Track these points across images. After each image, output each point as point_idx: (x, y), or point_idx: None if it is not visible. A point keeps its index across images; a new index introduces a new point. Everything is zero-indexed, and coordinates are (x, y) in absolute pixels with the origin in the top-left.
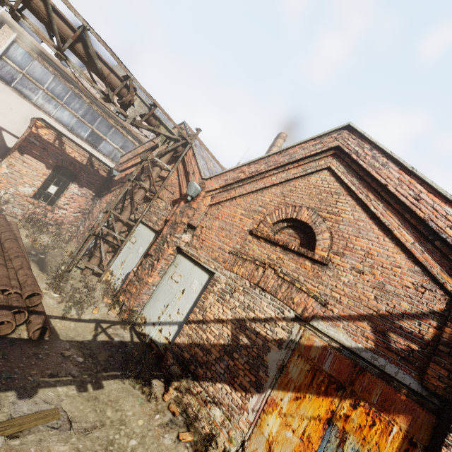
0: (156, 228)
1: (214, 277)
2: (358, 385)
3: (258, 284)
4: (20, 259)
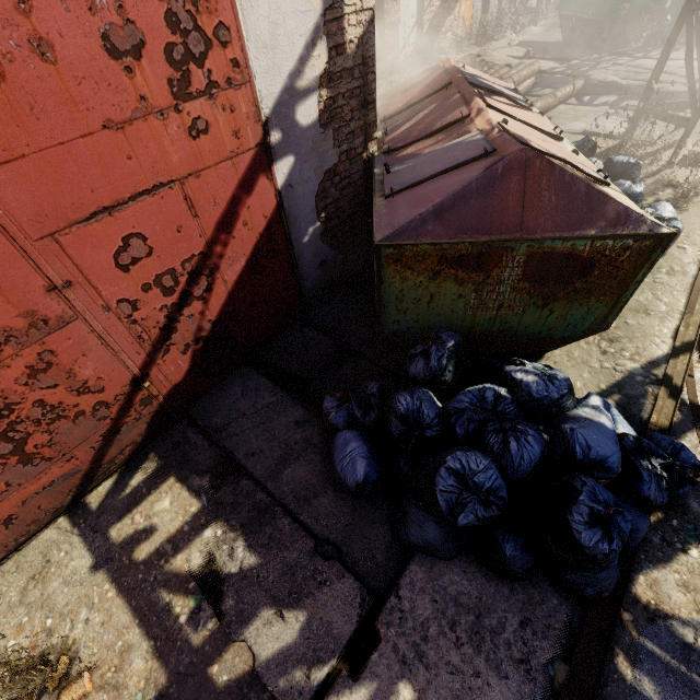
0: None
1: None
2: None
3: None
4: None
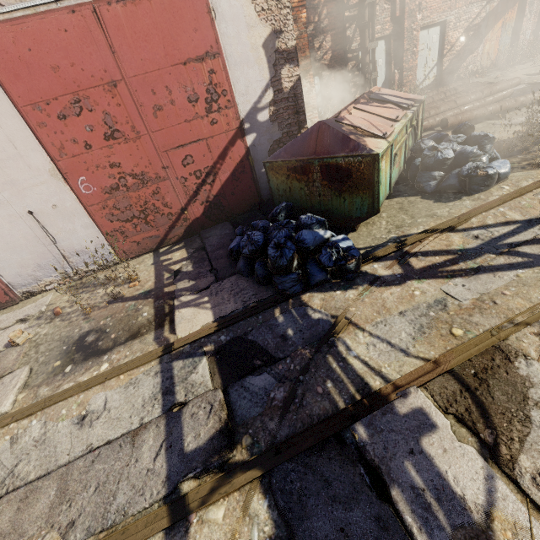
0: (387, 33)
1: (447, 22)
2: (508, 6)
3: (471, 3)
4: (440, 89)
